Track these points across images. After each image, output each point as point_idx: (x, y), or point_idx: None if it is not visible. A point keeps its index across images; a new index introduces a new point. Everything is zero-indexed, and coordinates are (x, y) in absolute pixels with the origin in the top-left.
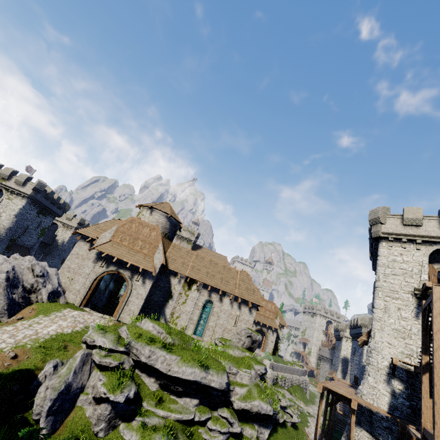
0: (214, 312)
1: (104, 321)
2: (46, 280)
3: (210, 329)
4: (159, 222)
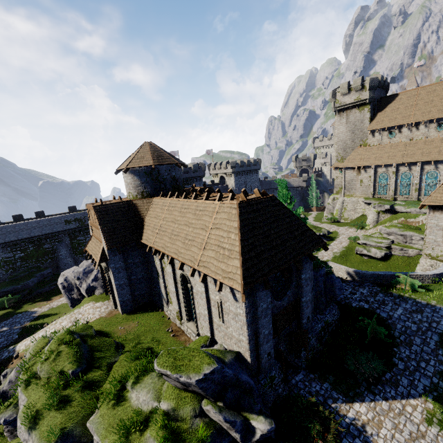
0: (194, 294)
1: (94, 315)
2: (82, 281)
3: (199, 319)
4: (128, 184)
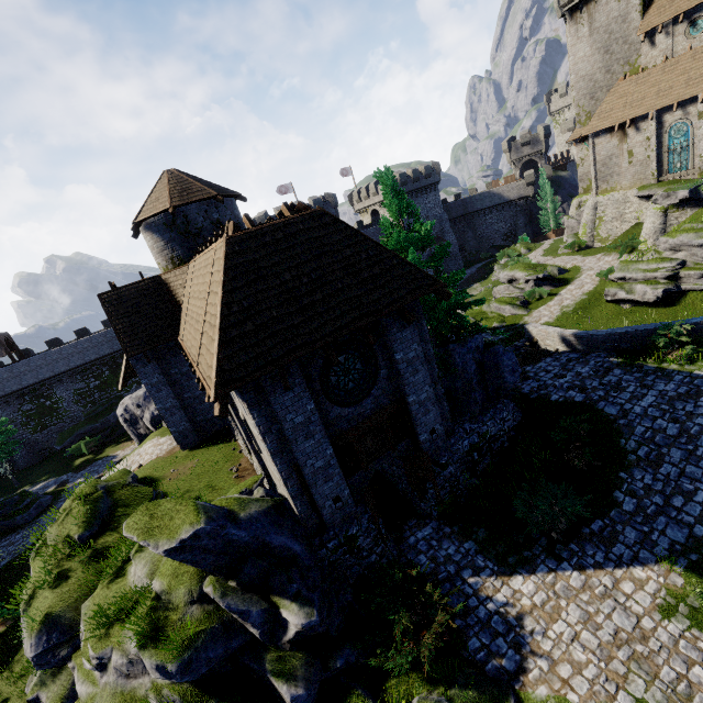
0: None
1: (151, 456)
2: (144, 409)
3: None
4: (152, 249)
